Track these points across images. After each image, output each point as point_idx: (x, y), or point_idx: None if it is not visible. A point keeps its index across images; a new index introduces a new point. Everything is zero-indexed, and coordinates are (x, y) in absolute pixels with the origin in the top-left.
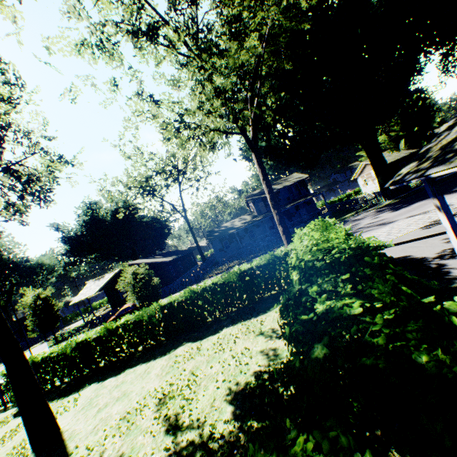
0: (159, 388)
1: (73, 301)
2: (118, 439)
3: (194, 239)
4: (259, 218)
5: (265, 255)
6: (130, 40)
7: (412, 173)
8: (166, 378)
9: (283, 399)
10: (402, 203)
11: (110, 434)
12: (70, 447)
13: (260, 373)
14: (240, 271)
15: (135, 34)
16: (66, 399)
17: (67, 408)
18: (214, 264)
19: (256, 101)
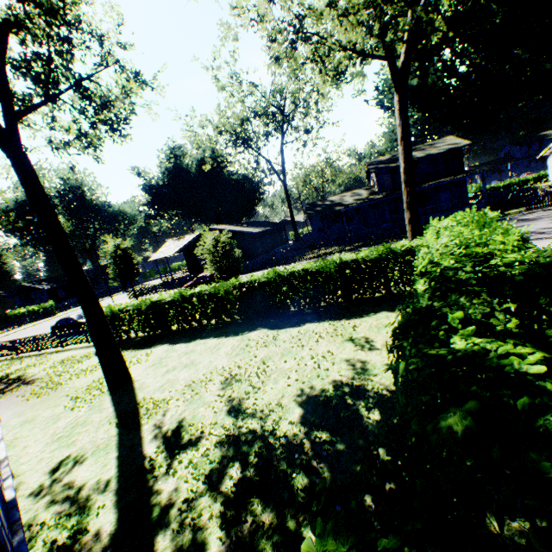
0: (227, 368)
1: (152, 258)
2: (181, 404)
3: (289, 211)
4: (379, 197)
5: (378, 247)
6: None
7: None
8: (235, 359)
9: (362, 420)
10: None
11: (175, 397)
12: (139, 396)
13: (341, 384)
14: (340, 261)
15: None
16: (139, 352)
17: (139, 361)
18: (308, 246)
19: None
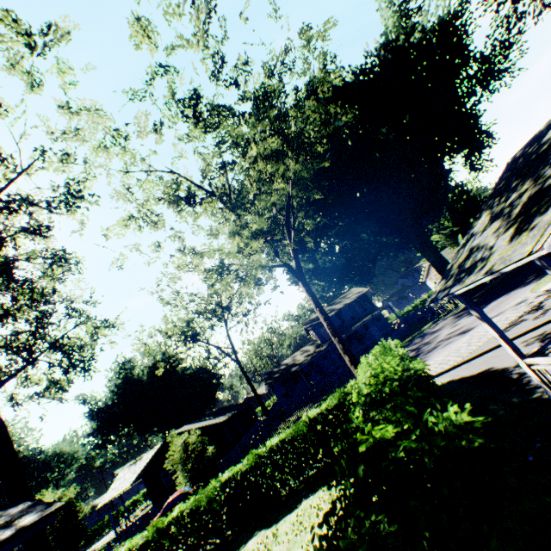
0: None
1: (101, 502)
2: None
3: (250, 386)
4: (324, 347)
5: (335, 393)
6: (171, 208)
7: (442, 290)
8: None
9: None
10: (479, 304)
11: None
12: None
13: None
14: (309, 419)
15: (175, 203)
16: None
17: None
18: (280, 416)
19: (293, 234)
